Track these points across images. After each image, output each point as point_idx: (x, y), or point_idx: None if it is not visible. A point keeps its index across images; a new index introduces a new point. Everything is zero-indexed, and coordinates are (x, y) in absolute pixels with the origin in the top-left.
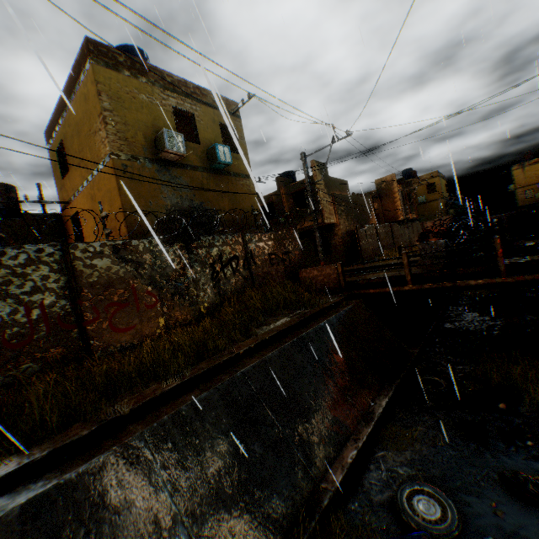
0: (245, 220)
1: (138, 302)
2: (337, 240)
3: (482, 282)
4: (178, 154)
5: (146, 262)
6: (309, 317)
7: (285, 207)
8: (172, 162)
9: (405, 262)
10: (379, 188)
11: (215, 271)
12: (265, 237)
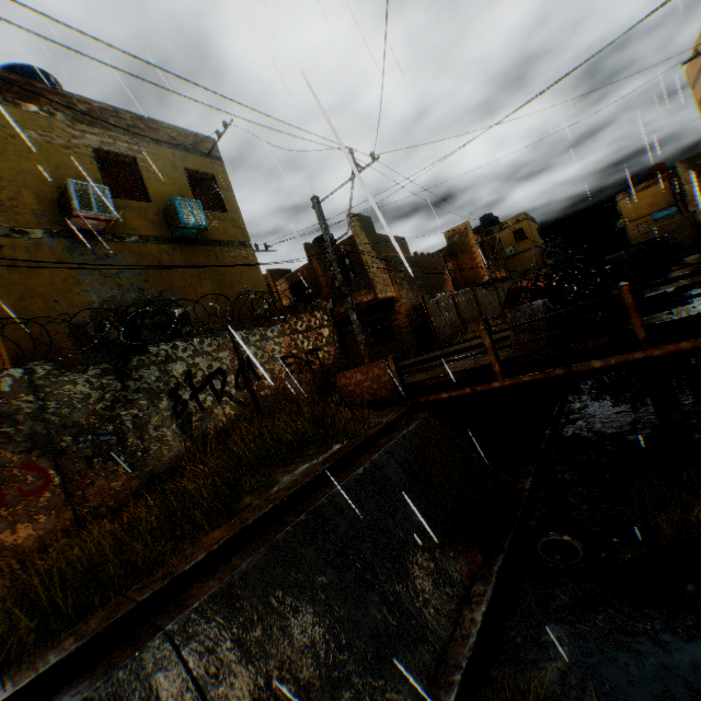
0: (245, 309)
1: (6, 489)
2: (400, 320)
3: (613, 361)
4: (104, 218)
5: (23, 410)
6: (341, 460)
7: (322, 284)
8: (98, 233)
9: (487, 343)
10: (451, 242)
11: (181, 401)
12: (273, 331)
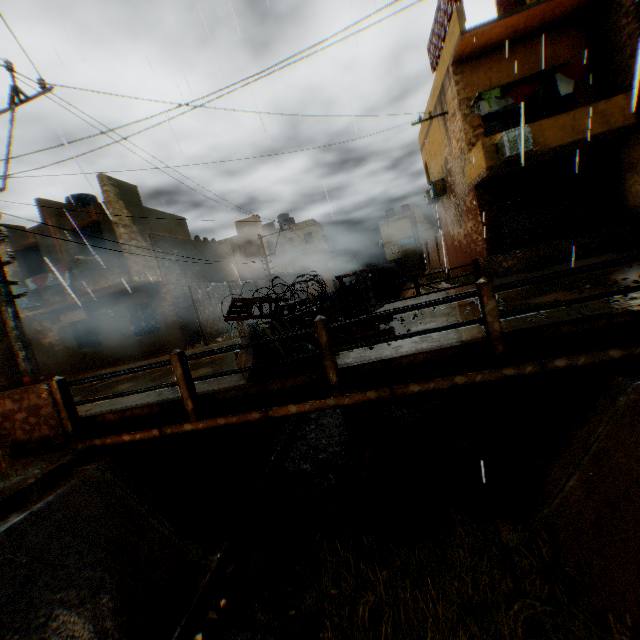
0: None
1: None
2: (166, 308)
3: (309, 407)
4: None
5: None
6: None
7: (63, 253)
8: None
9: (179, 373)
10: (241, 233)
11: None
12: None
